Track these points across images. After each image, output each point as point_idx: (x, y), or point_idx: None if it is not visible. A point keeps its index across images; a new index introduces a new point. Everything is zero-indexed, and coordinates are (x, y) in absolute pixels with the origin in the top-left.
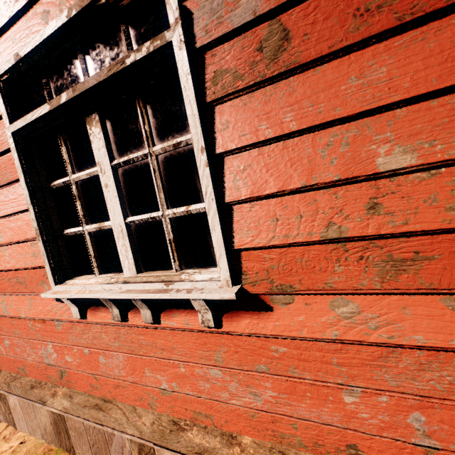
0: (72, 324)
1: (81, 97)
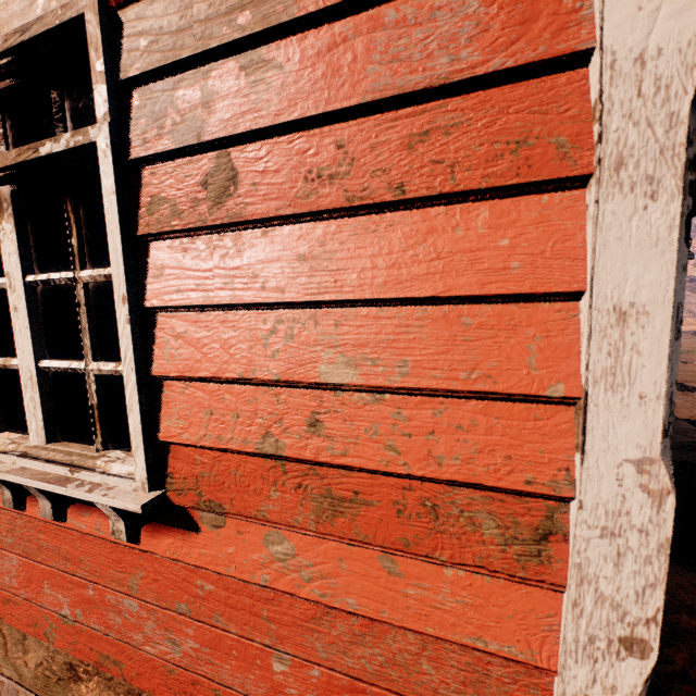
0: None
1: None
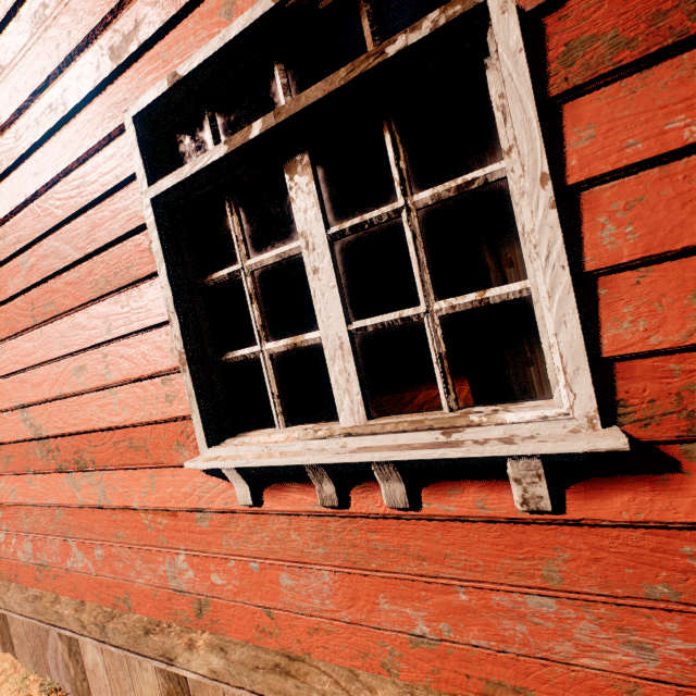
0: (229, 517)
1: (285, 125)
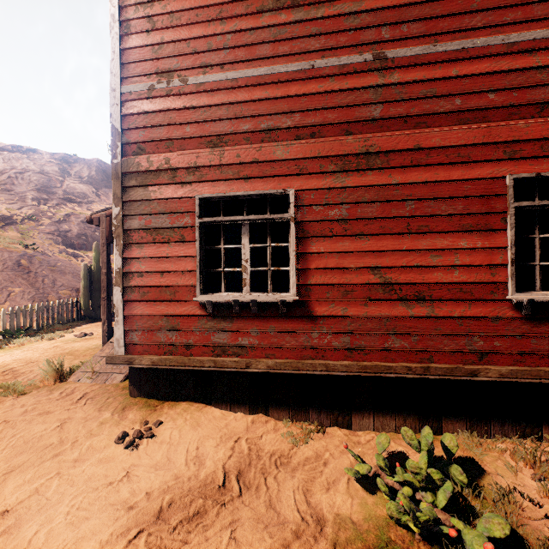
0: (510, 320)
1: None
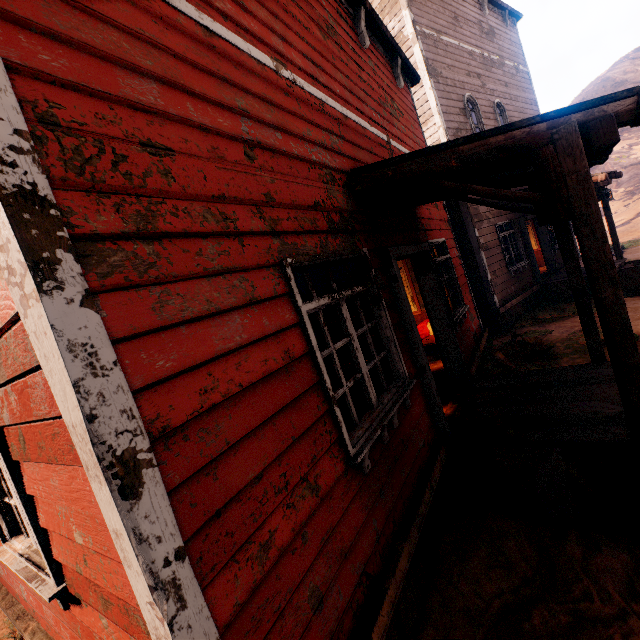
0: None
1: None
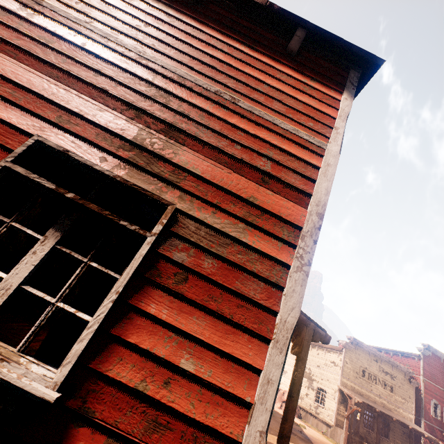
0: None
1: (80, 203)
